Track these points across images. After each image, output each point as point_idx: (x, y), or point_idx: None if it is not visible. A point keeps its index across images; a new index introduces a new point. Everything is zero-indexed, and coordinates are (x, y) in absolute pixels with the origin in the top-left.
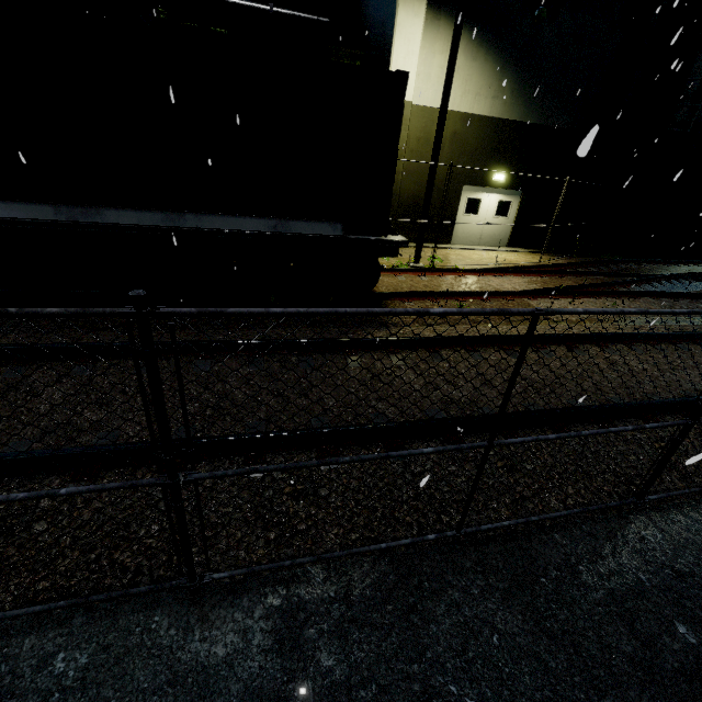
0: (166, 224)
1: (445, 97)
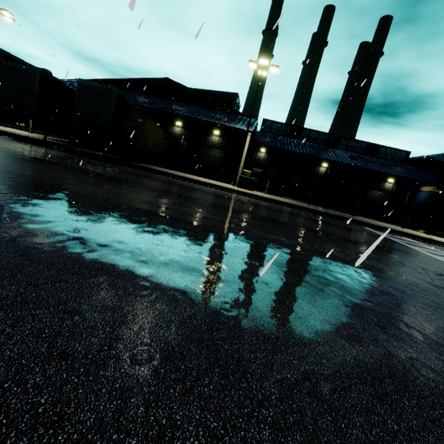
0: None
1: None
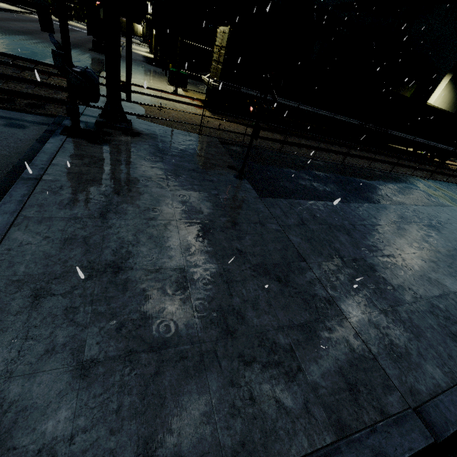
0: (436, 146)
1: (456, 113)
